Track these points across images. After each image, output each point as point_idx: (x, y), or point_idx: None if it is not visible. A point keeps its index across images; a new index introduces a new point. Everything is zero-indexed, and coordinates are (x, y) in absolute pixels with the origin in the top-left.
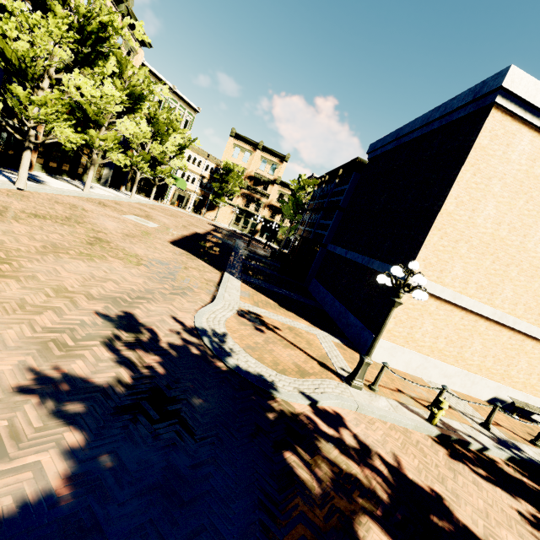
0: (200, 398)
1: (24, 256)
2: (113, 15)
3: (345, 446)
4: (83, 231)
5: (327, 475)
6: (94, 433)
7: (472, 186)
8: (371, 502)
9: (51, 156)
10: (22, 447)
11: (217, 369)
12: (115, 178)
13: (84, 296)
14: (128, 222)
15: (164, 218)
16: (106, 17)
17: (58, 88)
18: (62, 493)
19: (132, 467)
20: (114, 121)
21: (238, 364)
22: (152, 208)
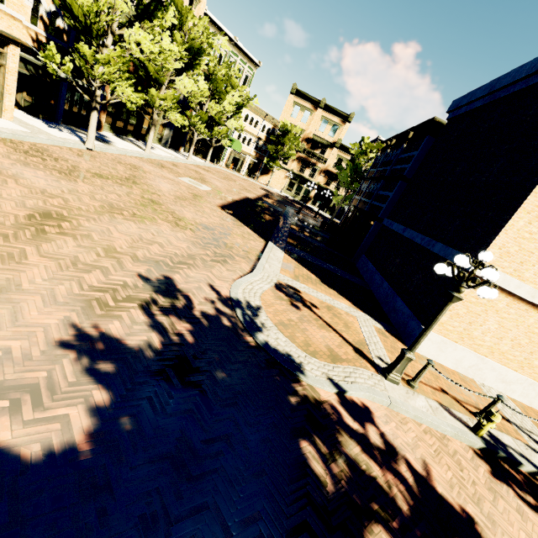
0: (223, 372)
1: (83, 215)
2: None
3: (369, 444)
4: (139, 192)
5: (344, 473)
6: (119, 394)
7: None
8: (388, 511)
9: (118, 116)
10: (56, 399)
11: (245, 344)
12: (174, 139)
13: (130, 258)
14: (182, 184)
15: (217, 182)
16: None
17: (121, 45)
18: (83, 448)
19: (148, 433)
20: (174, 79)
21: (267, 341)
22: (207, 171)
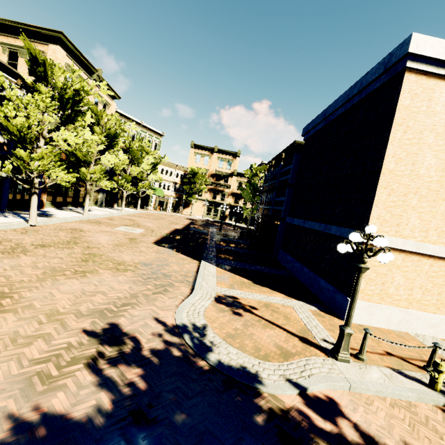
0: (183, 413)
1: (25, 287)
2: (83, 82)
3: (348, 444)
4: (80, 250)
5: None
6: None
7: (405, 143)
8: None
9: (57, 194)
10: None
11: (199, 370)
12: (108, 199)
13: (74, 315)
14: (119, 233)
15: (148, 223)
16: (78, 85)
17: (52, 144)
18: None
19: None
20: (99, 158)
21: (219, 359)
22: (139, 216)
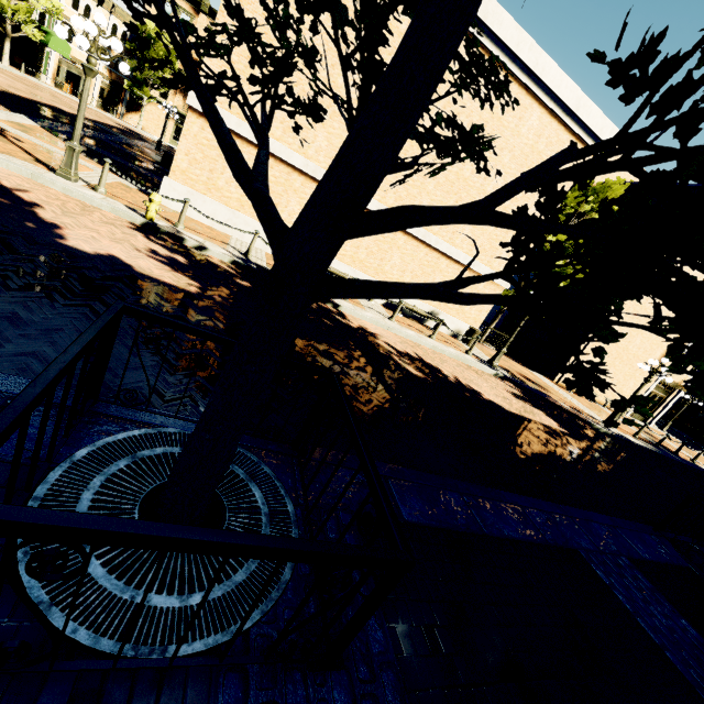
0: None
1: None
2: None
3: None
4: None
5: None
6: None
7: None
8: None
9: None
10: None
11: None
12: None
13: None
14: None
15: None
16: None
17: None
18: None
19: None
20: None
21: None
22: None
